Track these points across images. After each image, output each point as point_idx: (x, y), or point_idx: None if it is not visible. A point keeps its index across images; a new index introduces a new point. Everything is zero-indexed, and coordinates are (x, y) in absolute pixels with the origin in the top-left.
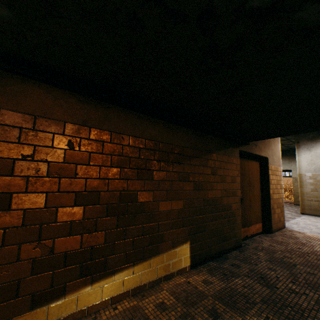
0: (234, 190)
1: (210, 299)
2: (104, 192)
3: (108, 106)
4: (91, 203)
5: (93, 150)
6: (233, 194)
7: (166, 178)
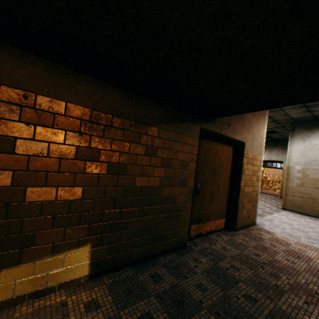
0: (184, 179)
1: None
2: None
3: None
4: None
5: None
6: (181, 184)
7: (48, 153)
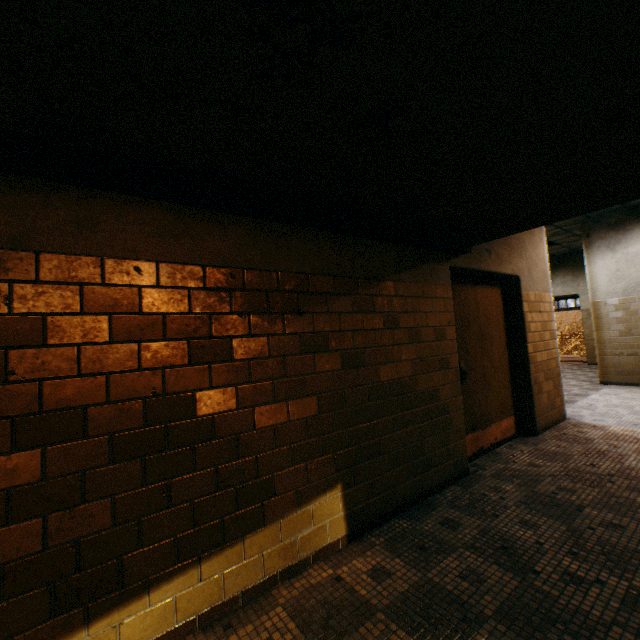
0: (444, 357)
1: (379, 620)
2: (99, 407)
3: (86, 195)
4: (62, 437)
5: (52, 308)
6: (441, 366)
7: (269, 352)
